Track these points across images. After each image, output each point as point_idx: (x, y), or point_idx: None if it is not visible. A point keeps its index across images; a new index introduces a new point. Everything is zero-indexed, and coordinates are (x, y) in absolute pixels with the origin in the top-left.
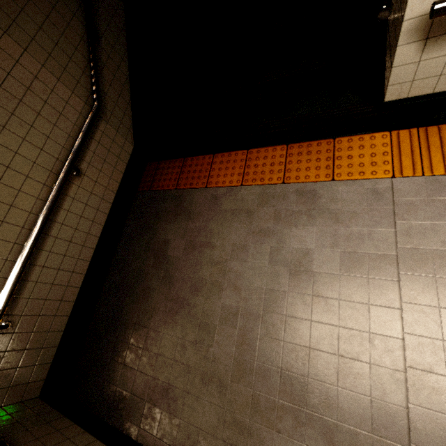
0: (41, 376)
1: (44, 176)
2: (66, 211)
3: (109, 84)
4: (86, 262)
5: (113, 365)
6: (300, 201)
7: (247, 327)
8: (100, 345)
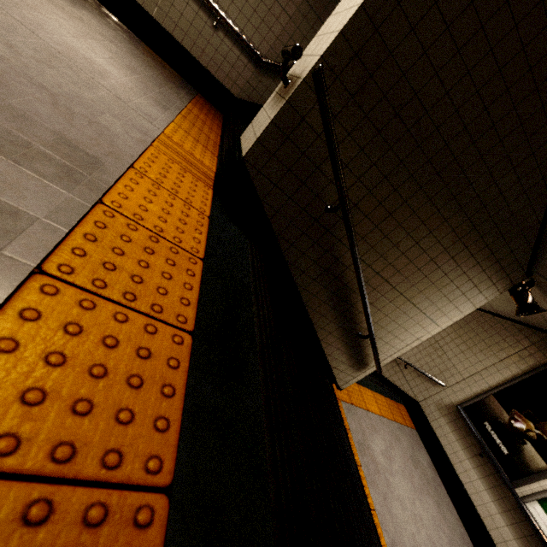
0: None
1: None
2: (188, 3)
3: None
4: (142, 3)
5: None
6: (157, 100)
7: None
8: None
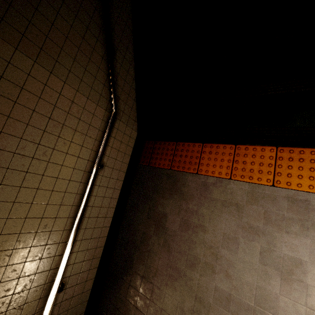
0: (82, 310)
1: (80, 176)
2: (94, 196)
3: (121, 89)
4: (107, 227)
5: (128, 305)
6: (291, 208)
7: (239, 314)
8: (117, 285)
